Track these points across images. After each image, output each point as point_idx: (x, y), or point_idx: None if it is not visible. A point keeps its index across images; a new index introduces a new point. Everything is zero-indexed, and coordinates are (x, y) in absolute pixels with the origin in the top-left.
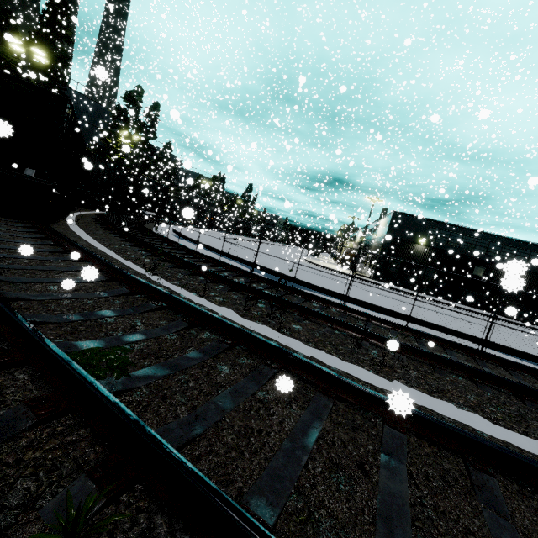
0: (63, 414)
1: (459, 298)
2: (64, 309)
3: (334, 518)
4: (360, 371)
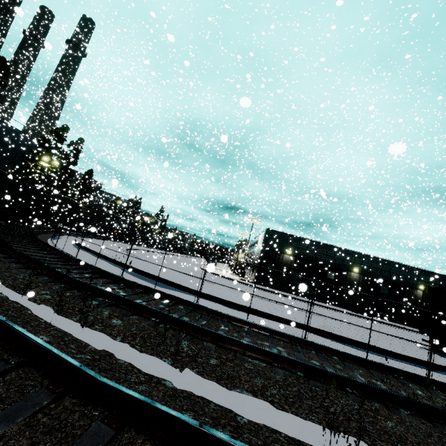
0: None
1: (320, 297)
2: None
3: None
4: (153, 362)
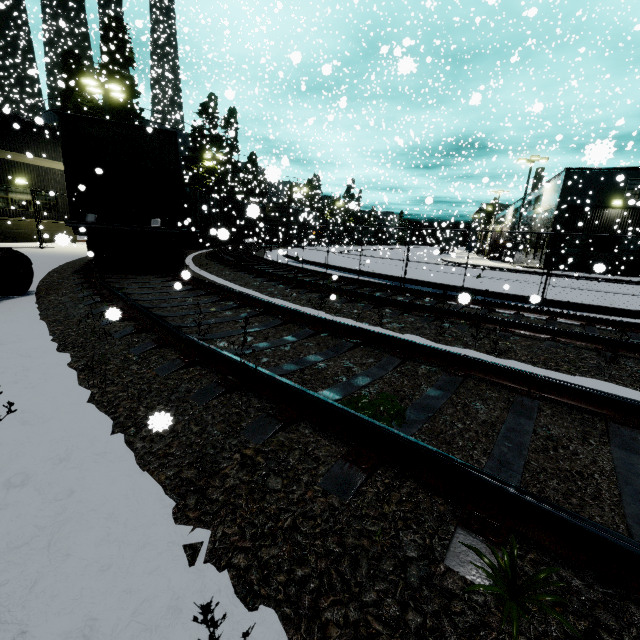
0: (379, 467)
1: None
2: (275, 360)
3: None
4: (625, 391)
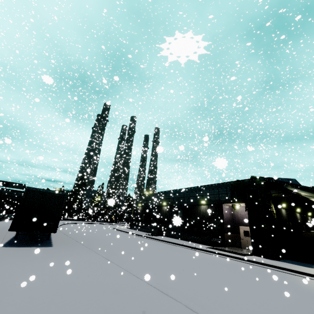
0: None
1: (151, 230)
2: None
3: None
4: None
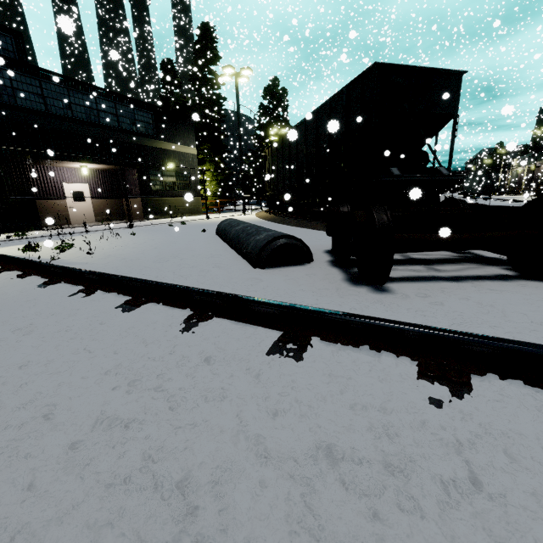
0: None
1: None
2: None
3: None
4: None
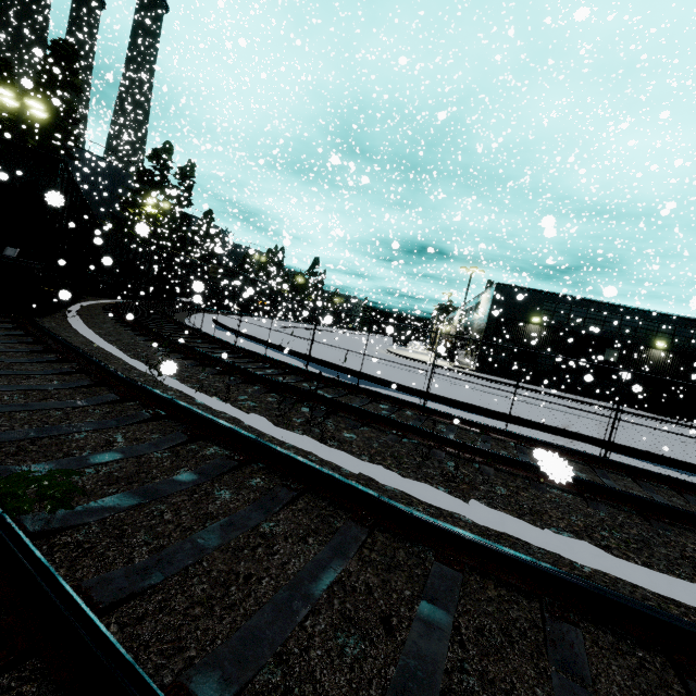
0: None
1: (589, 391)
2: (16, 424)
3: (322, 695)
4: (426, 490)
